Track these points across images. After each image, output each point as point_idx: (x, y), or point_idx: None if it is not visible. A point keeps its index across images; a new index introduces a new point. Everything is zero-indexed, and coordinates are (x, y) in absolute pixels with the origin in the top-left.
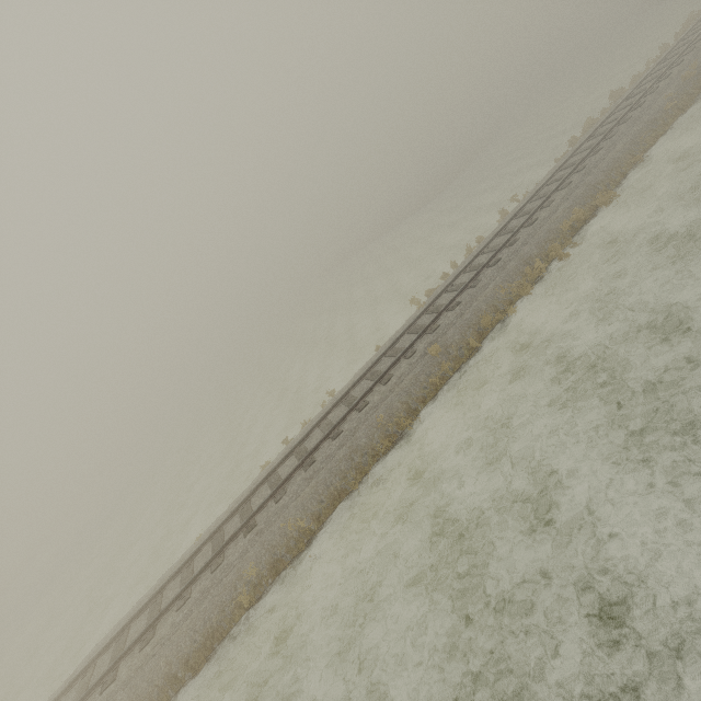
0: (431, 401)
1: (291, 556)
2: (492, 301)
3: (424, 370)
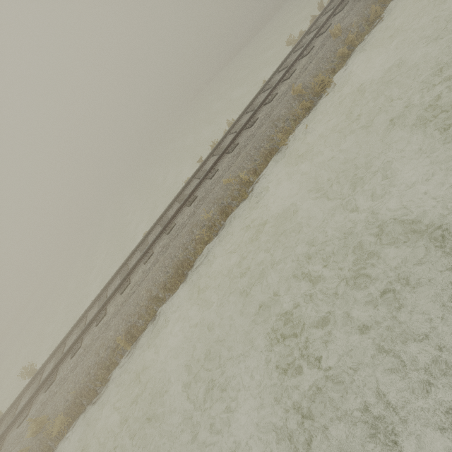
0: (339, 70)
1: (237, 203)
2: None
3: (328, 50)
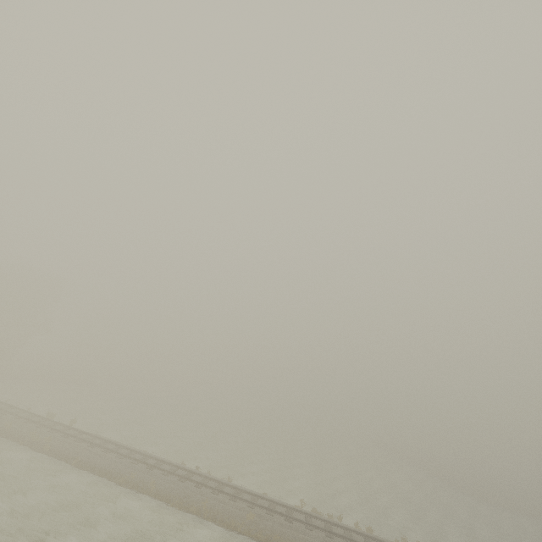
0: (222, 525)
1: (140, 490)
2: (292, 538)
3: (238, 514)
